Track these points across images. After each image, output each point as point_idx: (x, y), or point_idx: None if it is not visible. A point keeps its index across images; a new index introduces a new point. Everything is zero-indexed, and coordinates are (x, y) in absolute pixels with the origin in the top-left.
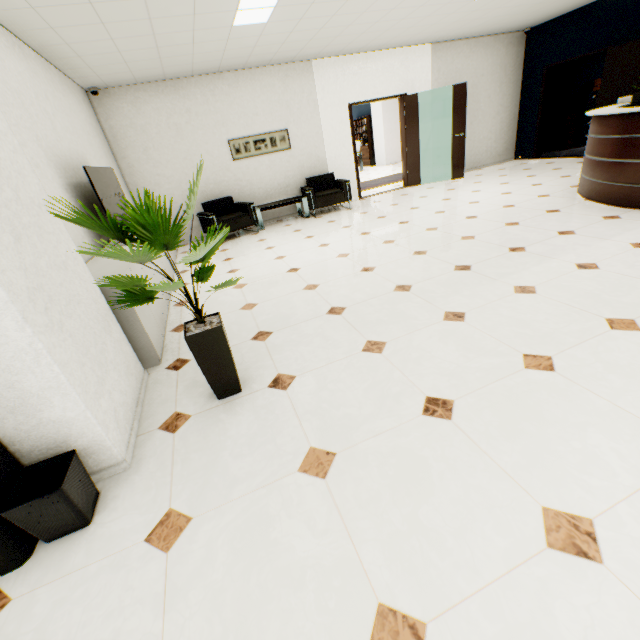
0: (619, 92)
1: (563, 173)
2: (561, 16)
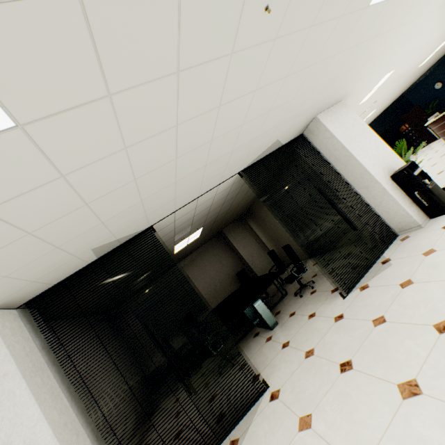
0: (419, 122)
1: (429, 149)
2: (371, 122)
